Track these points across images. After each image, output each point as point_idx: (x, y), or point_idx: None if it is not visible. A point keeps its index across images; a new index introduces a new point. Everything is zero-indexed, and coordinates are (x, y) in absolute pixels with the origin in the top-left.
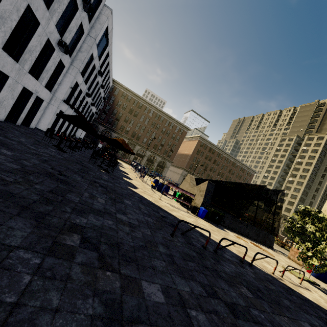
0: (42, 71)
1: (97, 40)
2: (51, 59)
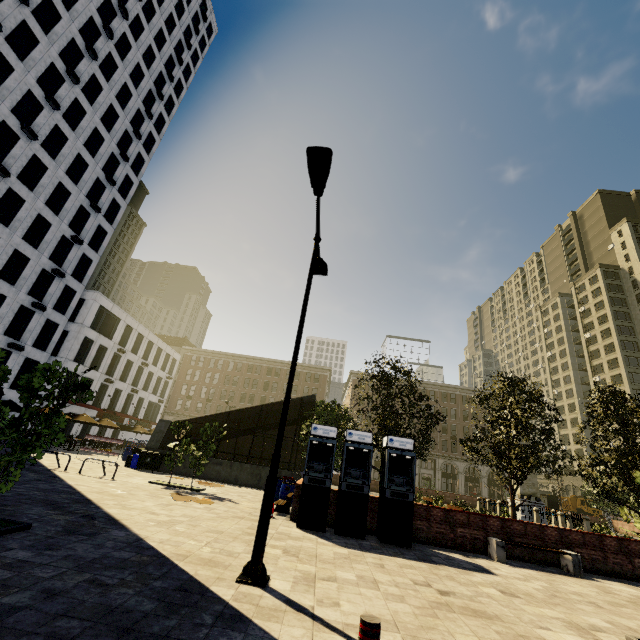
0: None
1: (87, 323)
2: (10, 361)
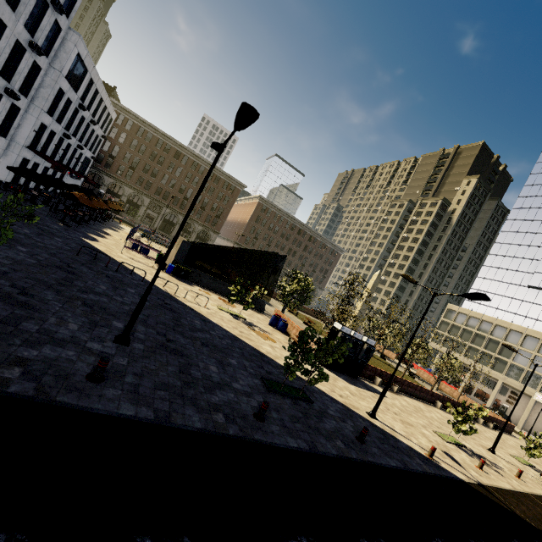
0: None
1: (64, 72)
2: None
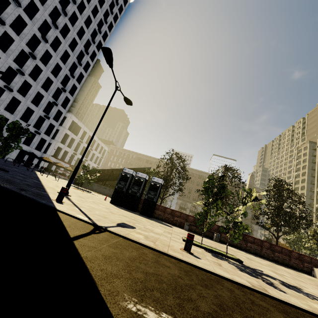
0: (31, 143)
1: (67, 127)
2: (35, 138)
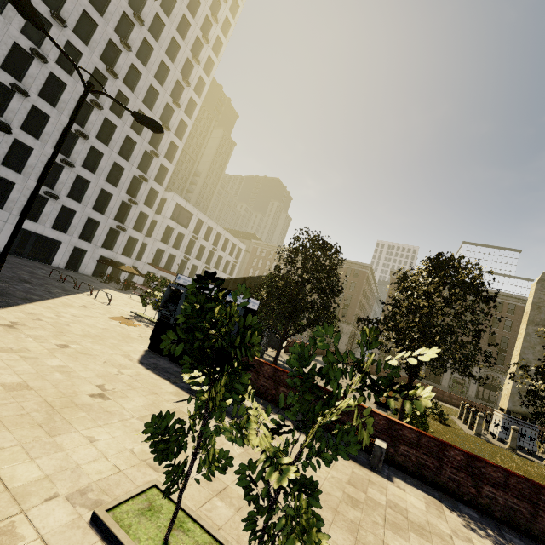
0: (115, 245)
1: (168, 216)
2: (120, 237)
